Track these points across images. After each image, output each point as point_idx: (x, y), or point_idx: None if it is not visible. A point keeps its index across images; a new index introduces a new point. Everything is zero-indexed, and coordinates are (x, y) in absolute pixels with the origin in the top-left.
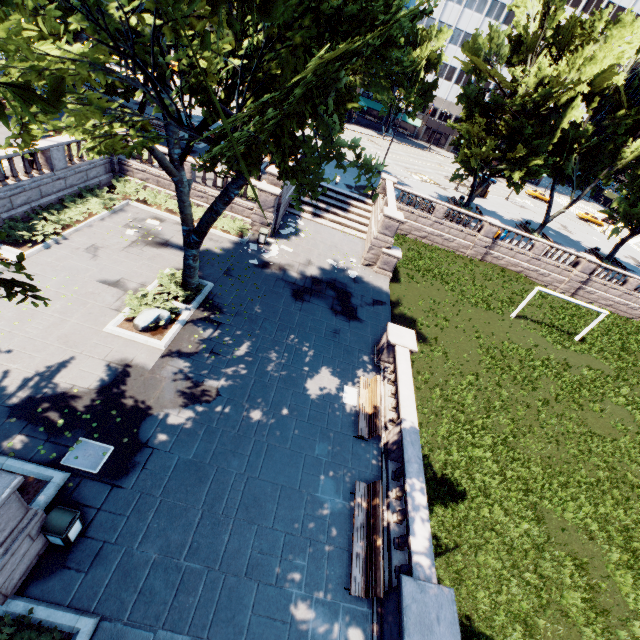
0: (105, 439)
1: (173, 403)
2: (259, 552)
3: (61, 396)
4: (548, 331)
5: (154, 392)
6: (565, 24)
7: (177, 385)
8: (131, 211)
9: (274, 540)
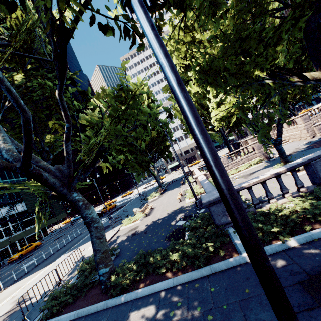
0: None
1: None
2: None
3: None
4: None
5: None
6: None
7: None
8: None
9: None
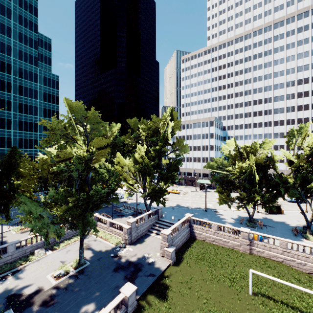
0: (15, 310)
1: (39, 303)
2: None
3: (20, 295)
4: (278, 308)
5: (38, 298)
6: (242, 149)
7: (46, 297)
8: (90, 238)
9: None
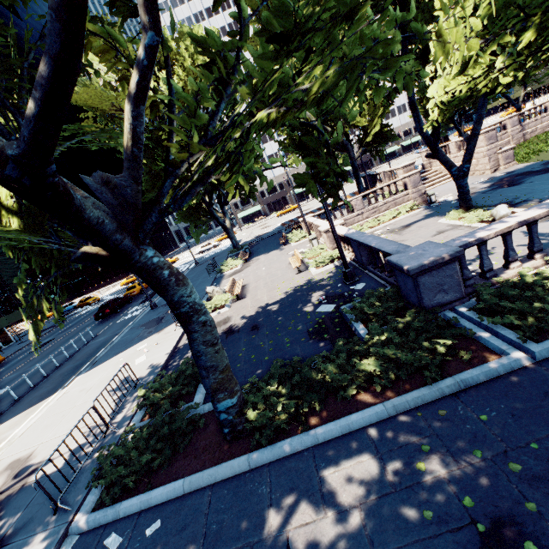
0: None
1: None
2: None
3: None
4: None
5: None
6: None
7: None
8: None
9: None
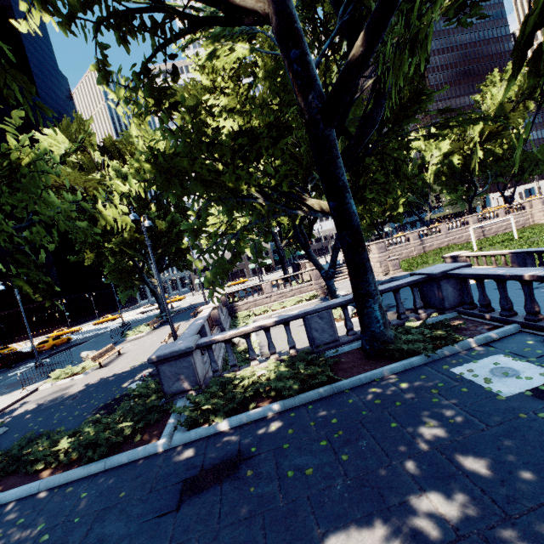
0: None
1: None
2: (543, 302)
3: None
4: (500, 243)
5: None
6: None
7: None
8: (258, 319)
9: (541, 299)
